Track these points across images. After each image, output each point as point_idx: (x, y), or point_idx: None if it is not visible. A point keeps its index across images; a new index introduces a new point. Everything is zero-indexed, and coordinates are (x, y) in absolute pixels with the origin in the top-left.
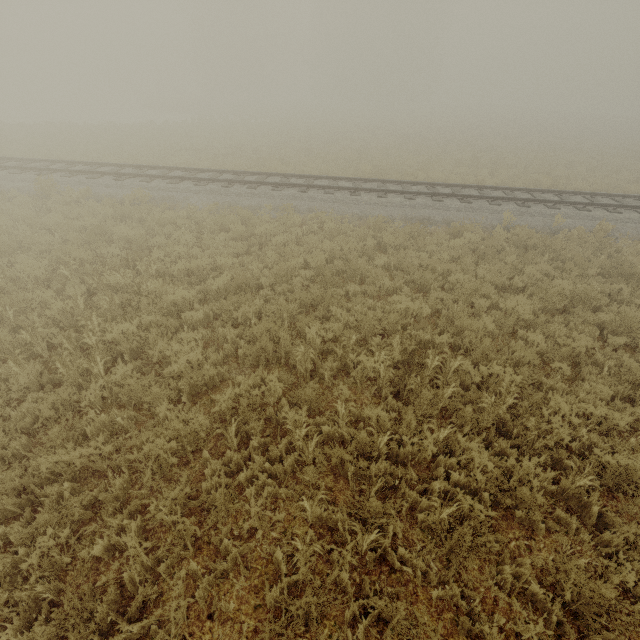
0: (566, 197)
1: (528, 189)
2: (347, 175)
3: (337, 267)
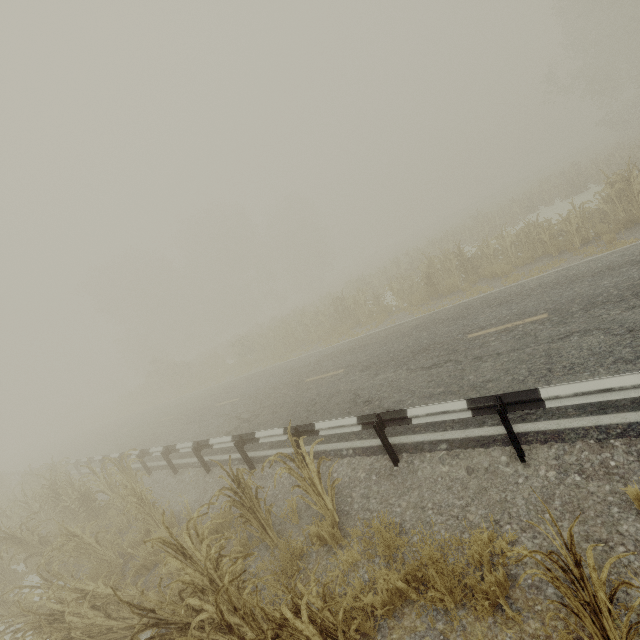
0: None
1: None
2: None
3: None
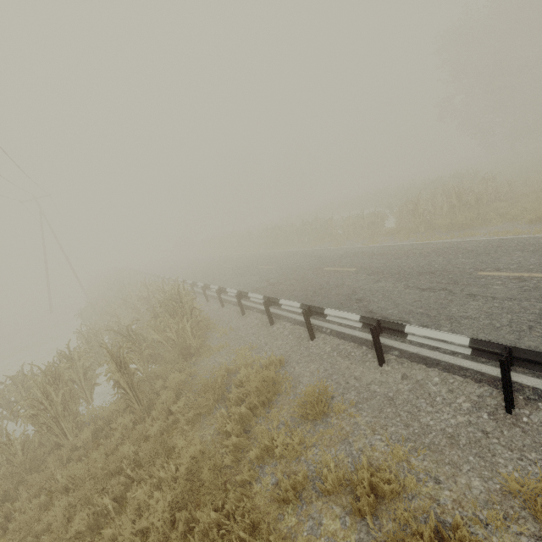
0: None
1: None
2: None
3: None
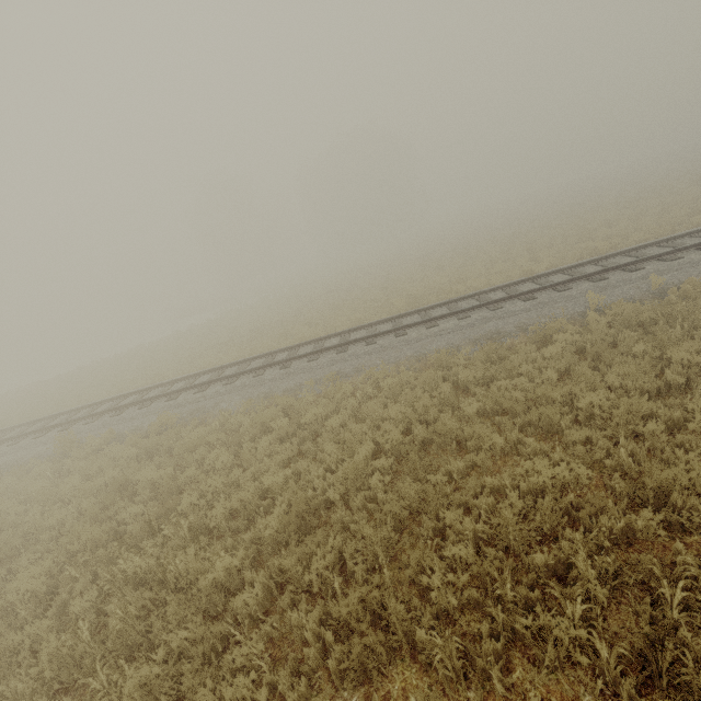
0: (639, 253)
1: (589, 261)
2: (381, 315)
3: (419, 437)
